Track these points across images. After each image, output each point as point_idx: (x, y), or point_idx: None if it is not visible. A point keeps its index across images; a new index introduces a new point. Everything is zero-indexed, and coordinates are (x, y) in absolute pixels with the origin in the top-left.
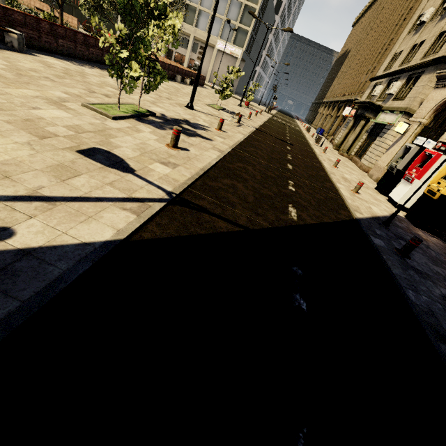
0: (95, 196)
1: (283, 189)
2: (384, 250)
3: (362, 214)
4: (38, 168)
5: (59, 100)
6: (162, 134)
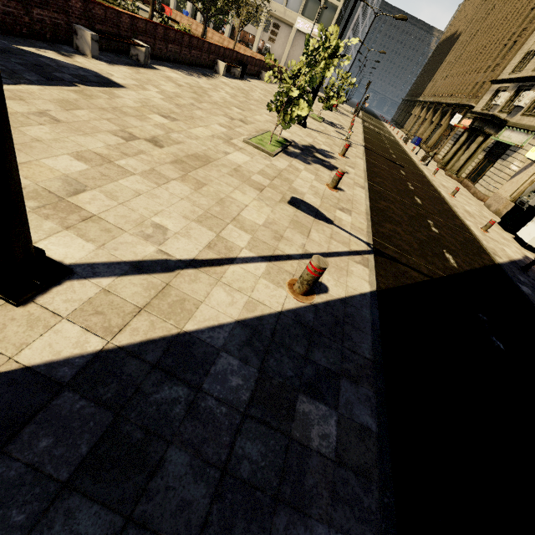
0: (334, 251)
1: (430, 232)
2: (533, 298)
3: (501, 259)
4: (286, 225)
5: (227, 138)
6: (313, 170)
